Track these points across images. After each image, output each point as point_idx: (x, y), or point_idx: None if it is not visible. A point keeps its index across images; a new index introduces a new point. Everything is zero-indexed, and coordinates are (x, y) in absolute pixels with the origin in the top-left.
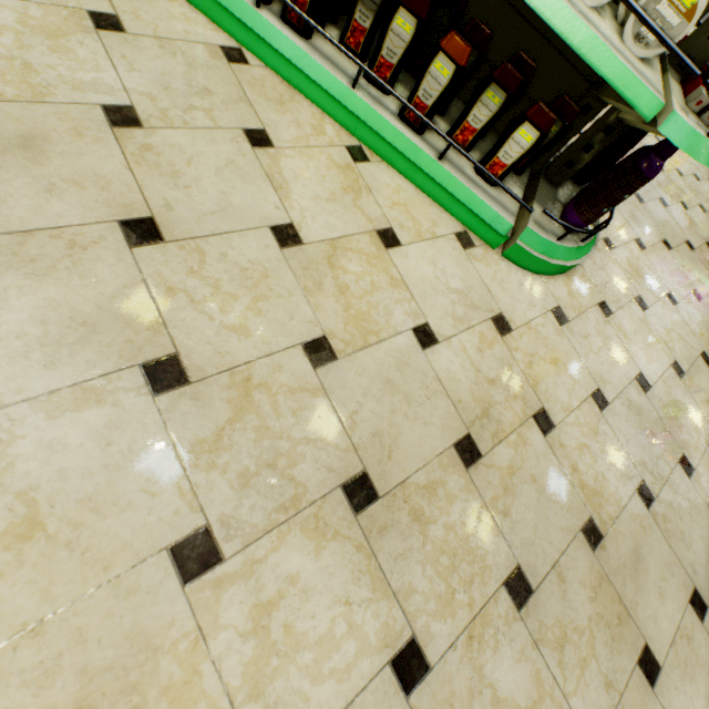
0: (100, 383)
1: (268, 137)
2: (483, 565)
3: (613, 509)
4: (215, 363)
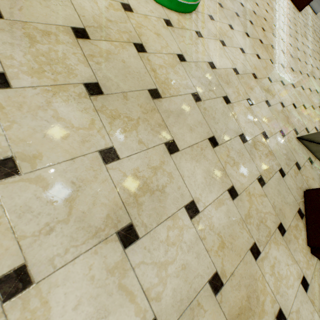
0: None
1: None
2: (72, 72)
3: (173, 92)
4: None
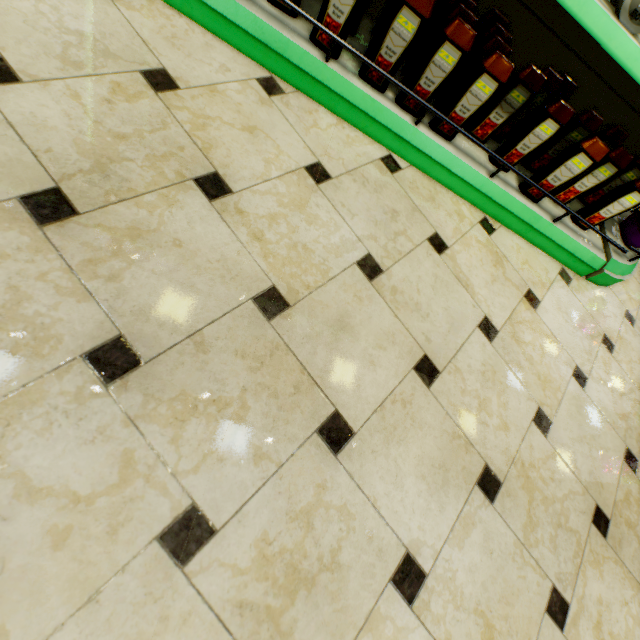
0: (466, 509)
1: (441, 239)
2: None
3: None
4: (504, 461)
